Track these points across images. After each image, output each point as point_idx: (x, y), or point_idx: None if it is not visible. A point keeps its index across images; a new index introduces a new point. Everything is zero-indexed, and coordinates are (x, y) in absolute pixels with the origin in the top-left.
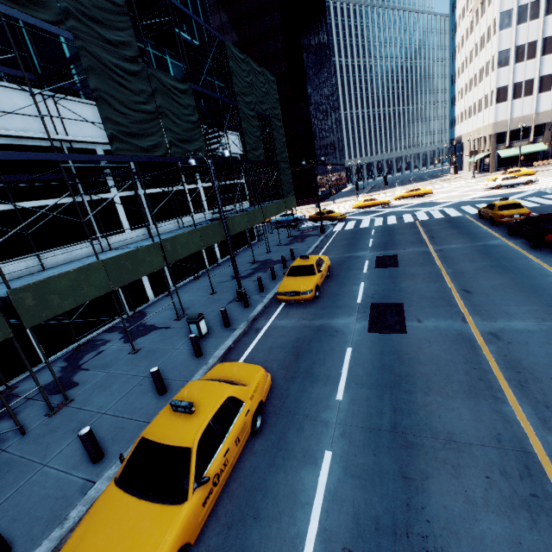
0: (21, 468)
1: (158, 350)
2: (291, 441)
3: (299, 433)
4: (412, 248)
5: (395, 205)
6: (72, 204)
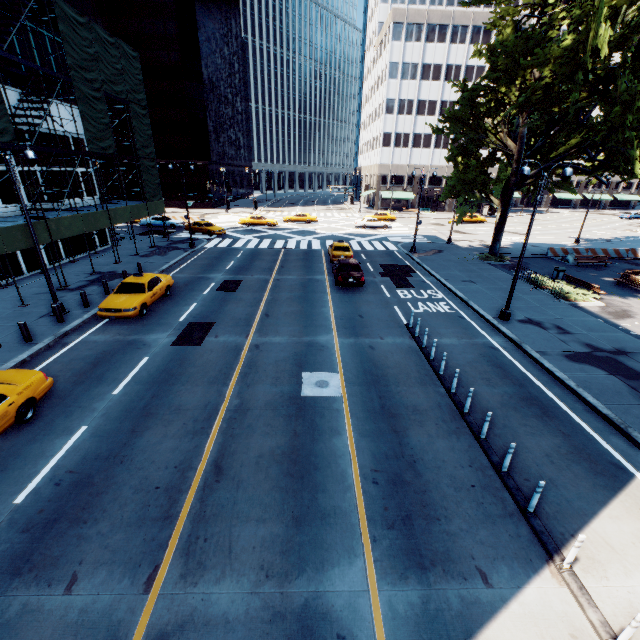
0: None
1: None
2: (57, 424)
3: (67, 418)
4: (259, 275)
5: (280, 228)
6: None
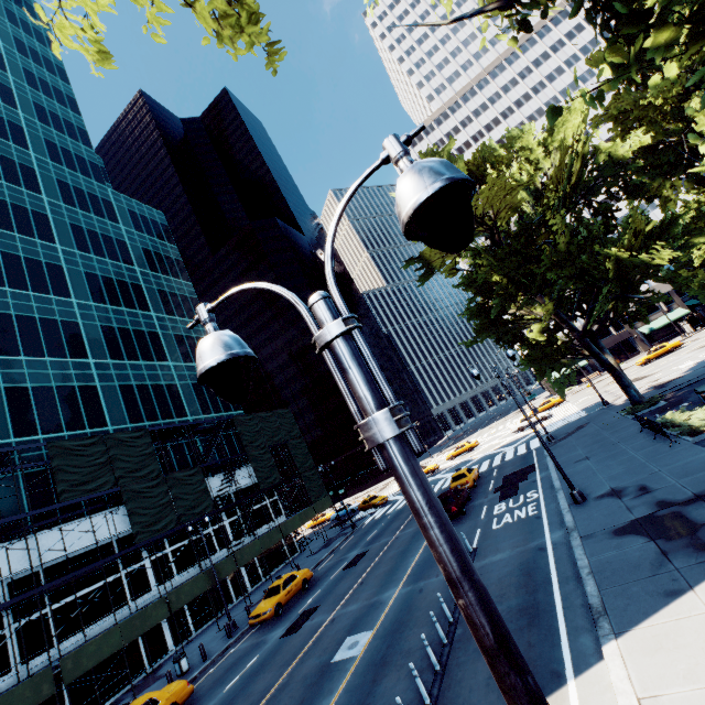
0: None
1: None
2: None
3: None
4: (384, 539)
5: (441, 470)
6: (114, 580)
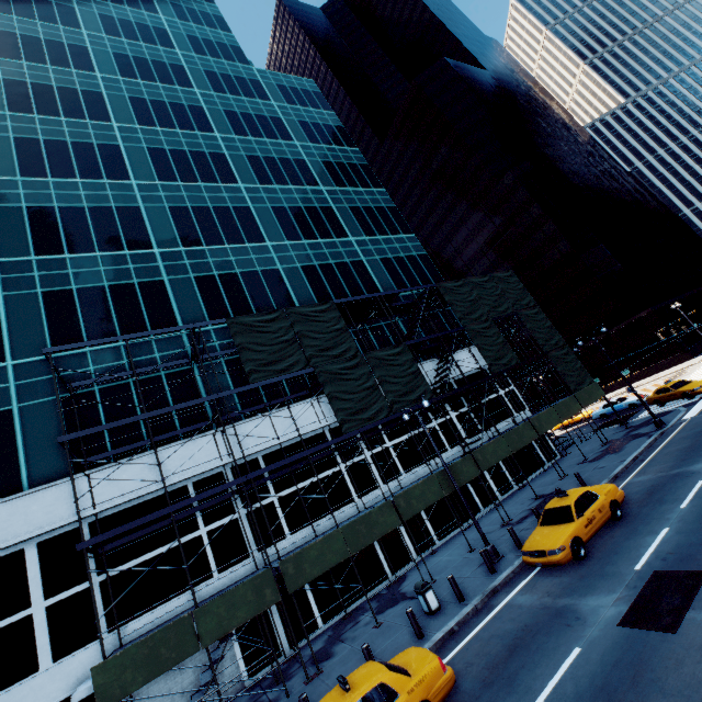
0: None
1: (394, 626)
2: None
3: None
4: None
5: None
6: (334, 474)
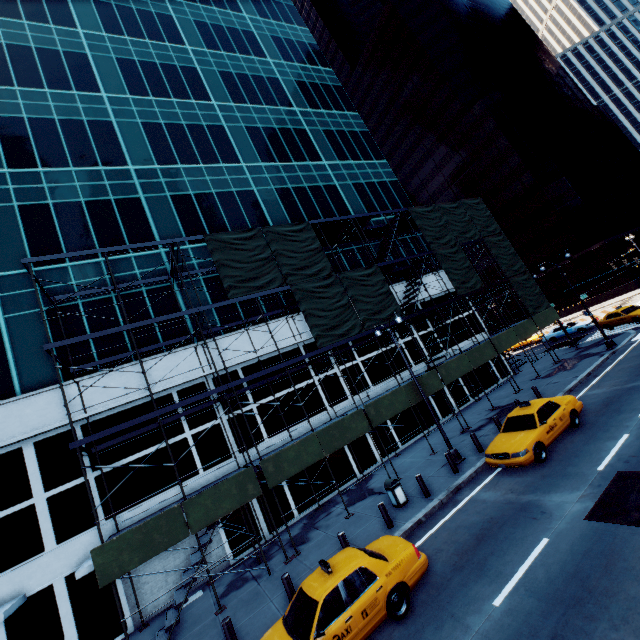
0: (261, 599)
1: (364, 516)
2: (424, 636)
3: (436, 631)
4: None
5: None
6: (308, 386)
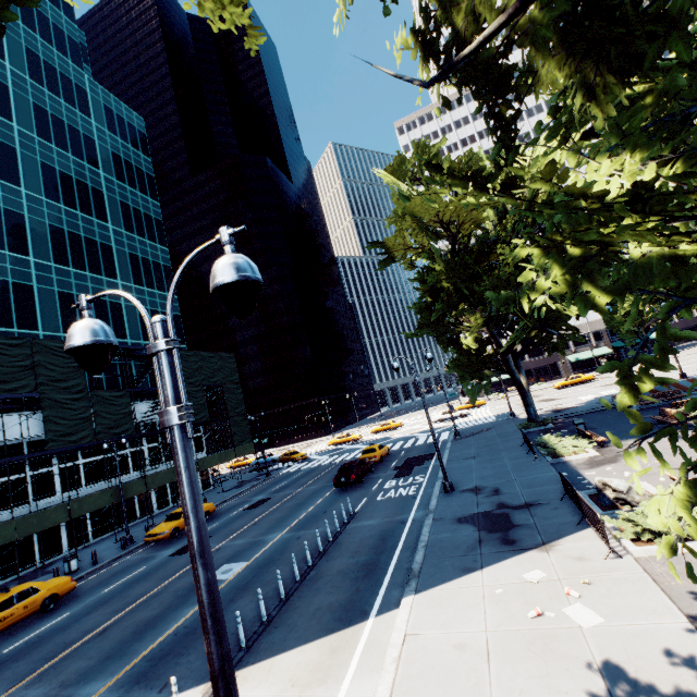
0: None
1: None
2: (60, 612)
3: (67, 608)
4: (289, 491)
5: (362, 441)
6: (18, 479)
